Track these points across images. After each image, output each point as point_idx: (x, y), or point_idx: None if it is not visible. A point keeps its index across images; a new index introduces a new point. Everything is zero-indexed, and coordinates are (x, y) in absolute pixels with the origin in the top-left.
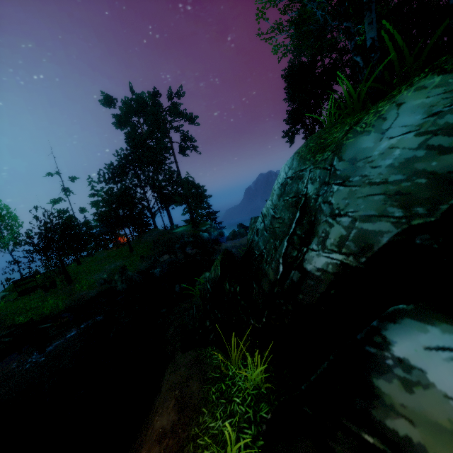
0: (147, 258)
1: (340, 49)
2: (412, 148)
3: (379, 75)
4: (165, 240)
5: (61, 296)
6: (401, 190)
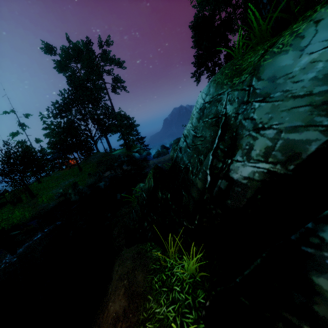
0: (93, 175)
1: (233, 4)
2: None
3: (283, 6)
4: (106, 160)
5: (27, 209)
6: None
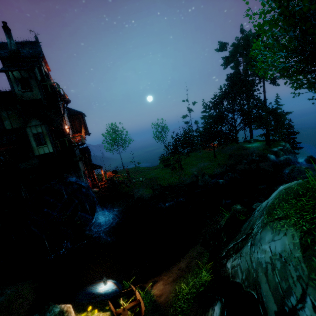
0: (221, 166)
1: None
2: (265, 260)
3: None
4: (238, 155)
5: (176, 177)
6: (250, 271)
